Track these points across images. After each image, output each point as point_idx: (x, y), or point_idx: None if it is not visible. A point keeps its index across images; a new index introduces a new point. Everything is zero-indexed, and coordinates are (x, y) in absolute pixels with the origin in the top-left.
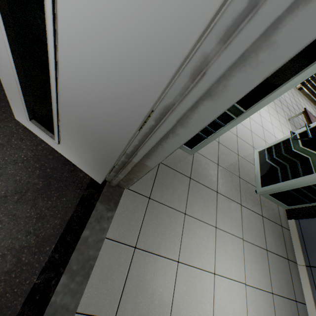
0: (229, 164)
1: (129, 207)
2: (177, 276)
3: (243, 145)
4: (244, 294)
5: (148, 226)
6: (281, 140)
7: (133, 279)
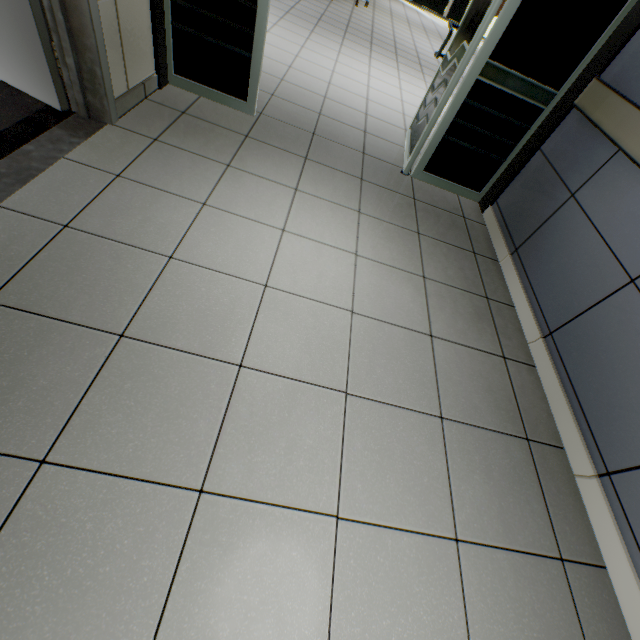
0: (342, 138)
1: (113, 141)
2: (199, 217)
3: (381, 125)
4: (352, 263)
5: (149, 163)
6: (432, 81)
7: (108, 201)
